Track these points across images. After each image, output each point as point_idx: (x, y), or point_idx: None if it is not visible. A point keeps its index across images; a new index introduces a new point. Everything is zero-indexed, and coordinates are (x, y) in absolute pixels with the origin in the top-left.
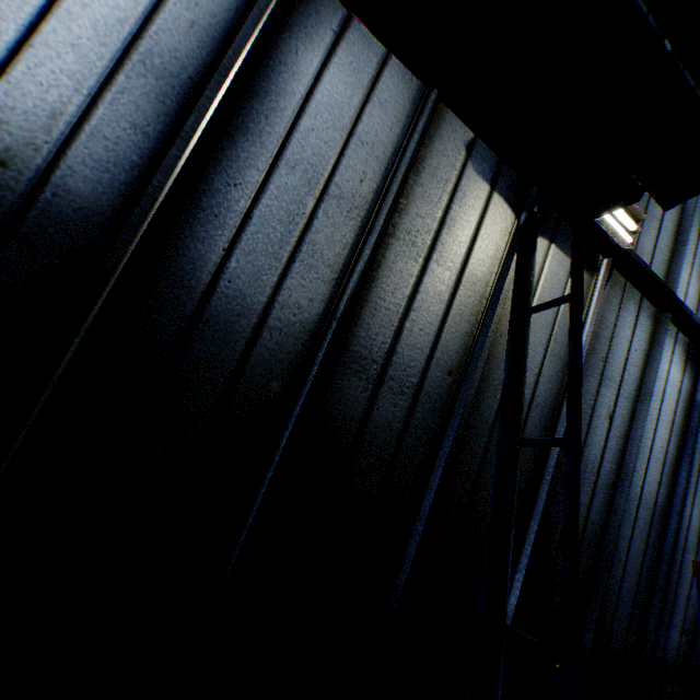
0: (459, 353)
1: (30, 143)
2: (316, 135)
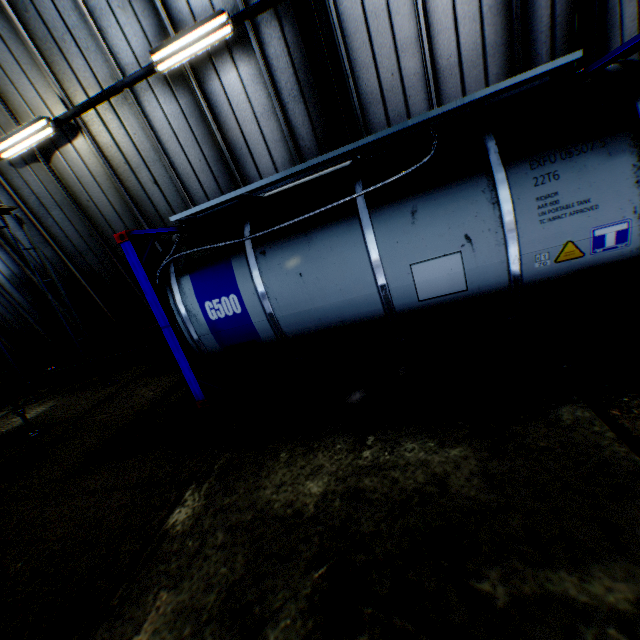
0: (86, 228)
1: (9, 271)
2: (7, 218)
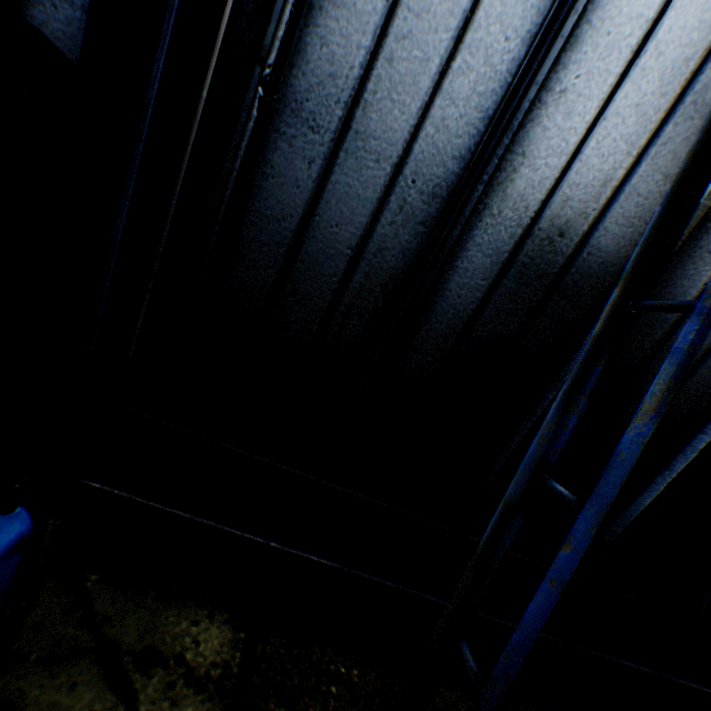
0: None
1: (580, 213)
2: None
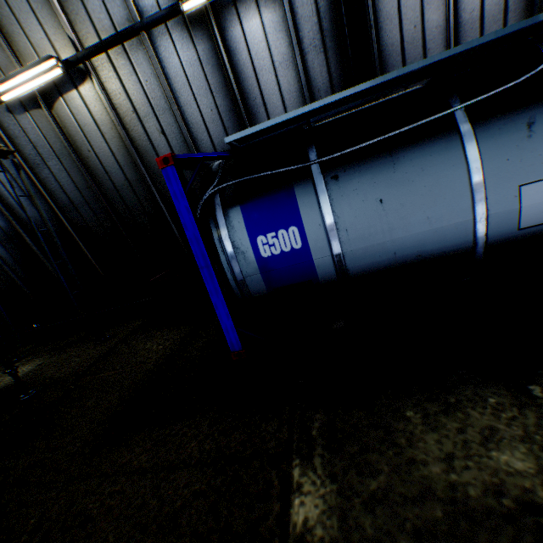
0: (84, 179)
1: None
2: None
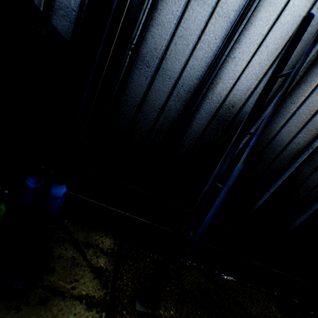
0: None
1: (239, 99)
2: None
